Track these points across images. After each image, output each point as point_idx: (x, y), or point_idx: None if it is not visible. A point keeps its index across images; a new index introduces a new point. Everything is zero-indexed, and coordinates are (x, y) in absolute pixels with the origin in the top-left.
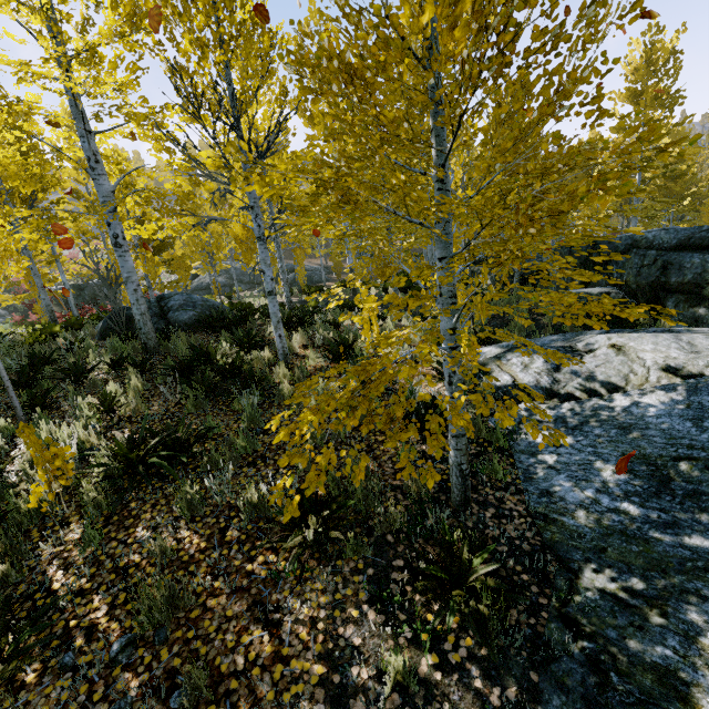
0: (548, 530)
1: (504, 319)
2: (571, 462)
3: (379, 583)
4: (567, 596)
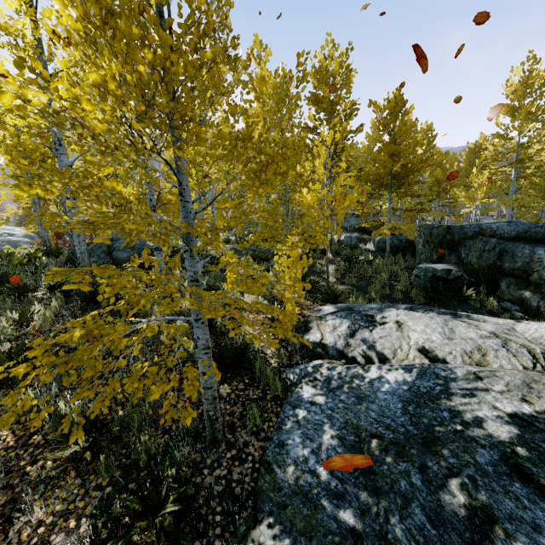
0: (264, 478)
1: (369, 281)
2: (311, 420)
3: (108, 501)
4: (236, 543)
